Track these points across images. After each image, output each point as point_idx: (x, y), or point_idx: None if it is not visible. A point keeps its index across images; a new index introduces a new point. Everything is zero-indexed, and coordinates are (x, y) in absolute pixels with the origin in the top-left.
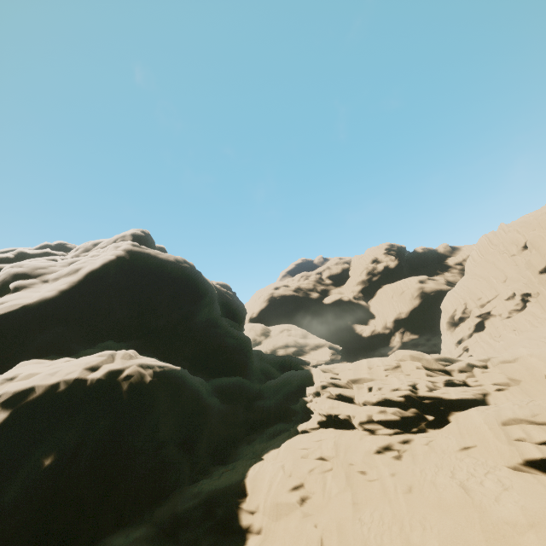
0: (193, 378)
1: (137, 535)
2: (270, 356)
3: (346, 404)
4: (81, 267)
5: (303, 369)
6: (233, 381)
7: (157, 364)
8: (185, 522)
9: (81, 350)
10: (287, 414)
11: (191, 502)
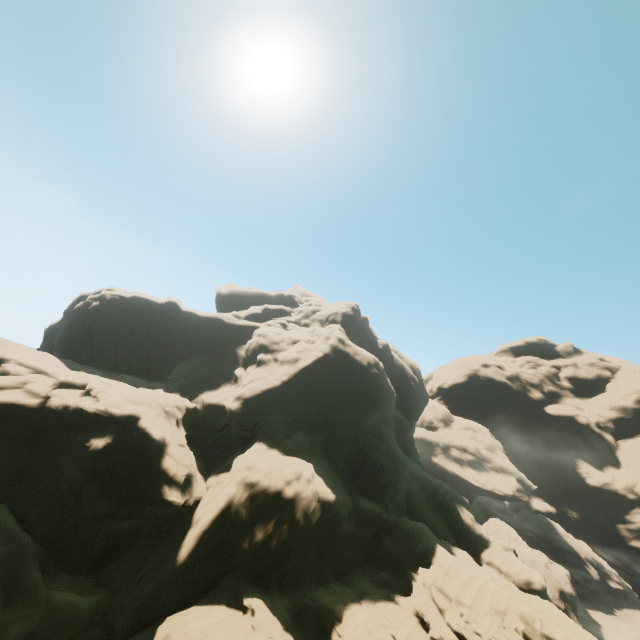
0: (342, 503)
1: (285, 602)
2: (427, 475)
3: (435, 611)
4: (299, 358)
5: (455, 509)
6: (372, 510)
7: (322, 491)
8: (306, 611)
9: (284, 437)
10: (401, 568)
11: (312, 603)
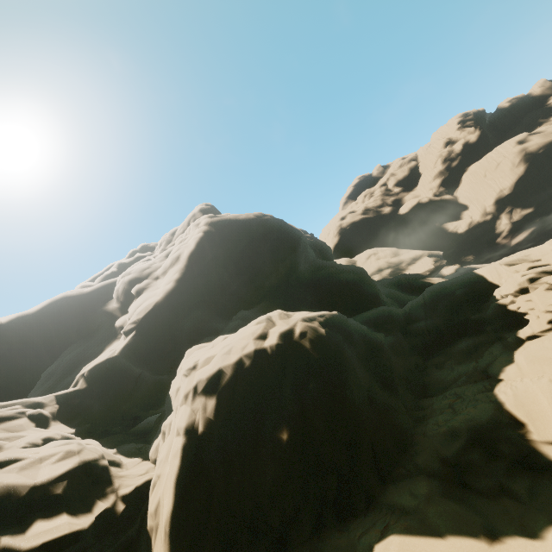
0: (349, 319)
1: (424, 491)
2: (382, 281)
3: None
4: (179, 254)
5: (425, 283)
6: (380, 312)
7: (316, 315)
8: (466, 467)
9: (223, 326)
10: (466, 327)
11: (456, 445)
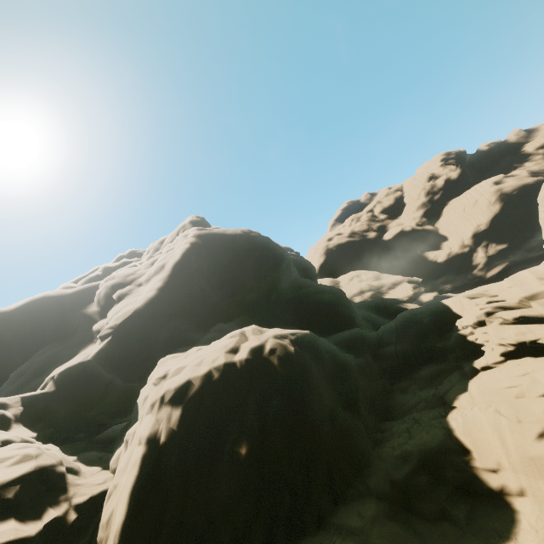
0: (321, 339)
1: (372, 513)
2: (361, 303)
3: (539, 326)
4: (164, 263)
5: (401, 308)
6: (353, 334)
7: (288, 333)
8: (413, 491)
9: (199, 337)
10: (431, 354)
11: (406, 468)
